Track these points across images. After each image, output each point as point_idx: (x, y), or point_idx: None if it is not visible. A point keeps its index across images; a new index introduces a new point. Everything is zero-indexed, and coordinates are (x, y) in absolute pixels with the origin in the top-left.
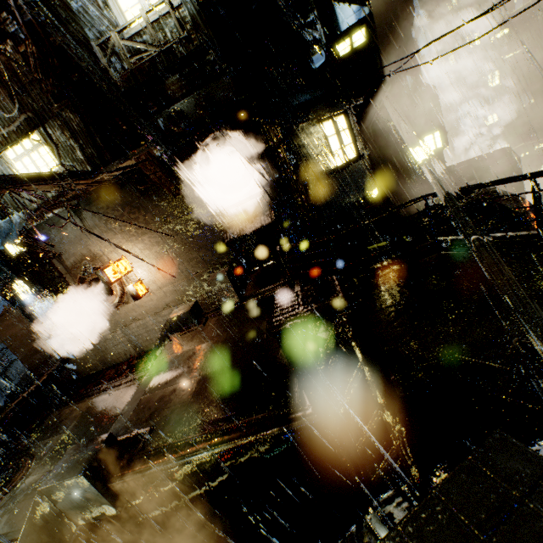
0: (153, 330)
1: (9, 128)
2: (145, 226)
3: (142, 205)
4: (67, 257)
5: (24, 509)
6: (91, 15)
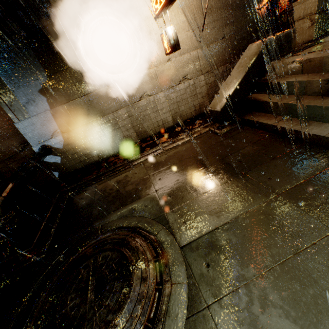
0: (163, 109)
1: None
2: None
3: None
4: None
5: (314, 282)
6: None
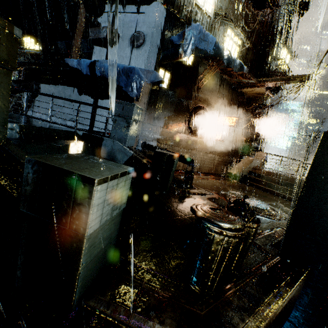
0: (198, 161)
1: (238, 27)
2: (232, 112)
3: (237, 104)
4: (201, 91)
5: None
6: (280, 49)
